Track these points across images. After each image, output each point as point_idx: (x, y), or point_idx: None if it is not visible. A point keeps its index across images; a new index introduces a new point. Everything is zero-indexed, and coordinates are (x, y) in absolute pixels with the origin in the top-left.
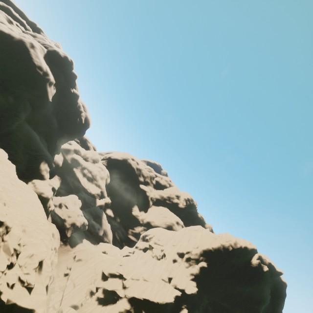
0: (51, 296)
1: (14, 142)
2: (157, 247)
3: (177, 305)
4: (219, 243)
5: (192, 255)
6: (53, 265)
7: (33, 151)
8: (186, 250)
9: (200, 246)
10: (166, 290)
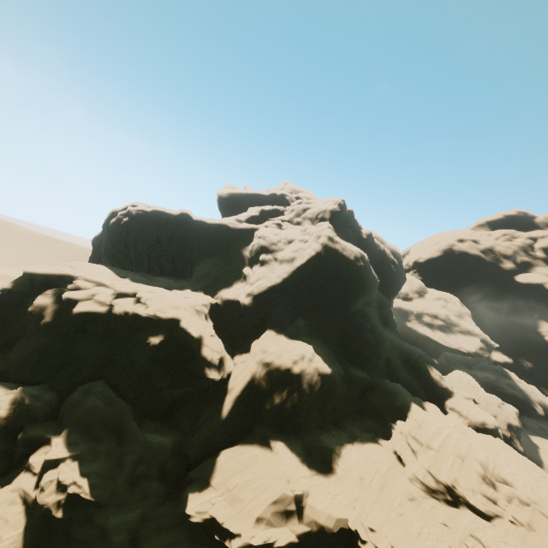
0: None
1: (397, 369)
2: None
3: None
4: None
5: None
6: None
7: (407, 361)
8: None
9: None
10: None
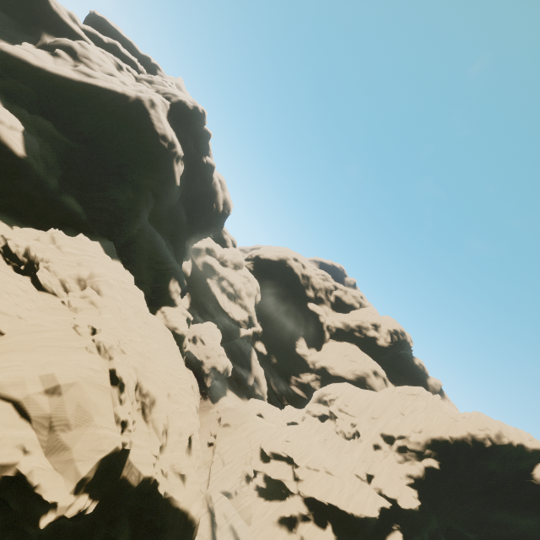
0: None
1: (137, 254)
2: (343, 418)
3: (383, 522)
4: (465, 431)
5: (411, 443)
6: None
7: (158, 264)
8: (398, 433)
9: (425, 430)
10: (364, 496)
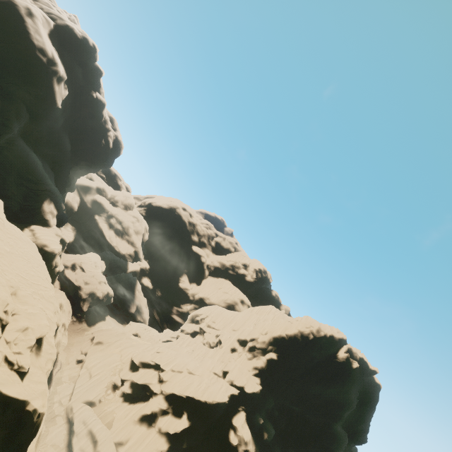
0: (57, 388)
1: (2, 166)
2: (210, 332)
3: (232, 406)
4: (297, 329)
5: (259, 343)
6: (60, 347)
7: (31, 183)
8: (250, 337)
9: (270, 332)
10: (218, 387)
